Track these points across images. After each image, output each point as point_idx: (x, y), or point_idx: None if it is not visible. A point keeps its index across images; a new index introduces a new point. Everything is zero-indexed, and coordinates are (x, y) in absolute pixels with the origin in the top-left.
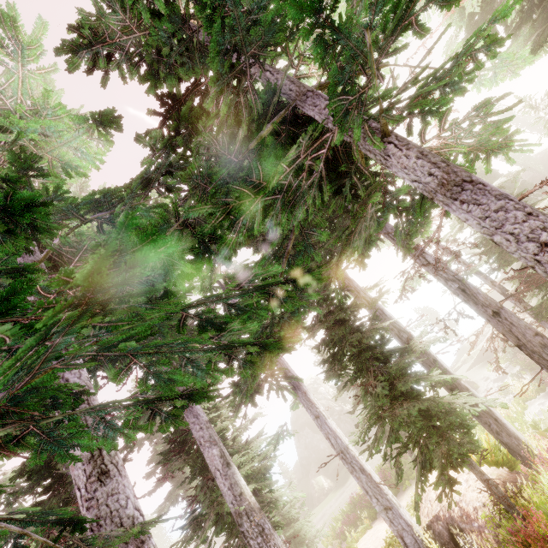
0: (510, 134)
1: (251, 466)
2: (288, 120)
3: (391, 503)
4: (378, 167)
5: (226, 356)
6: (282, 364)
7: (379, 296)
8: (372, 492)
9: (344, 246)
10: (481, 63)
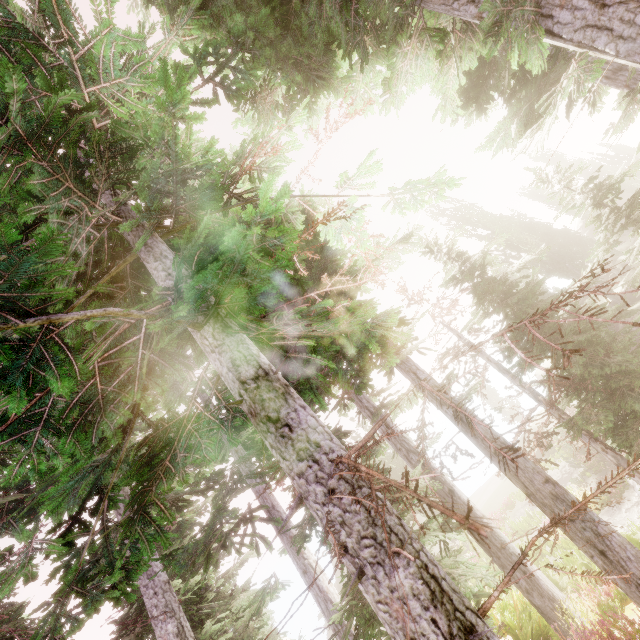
0: (377, 315)
1: (234, 630)
2: (128, 275)
3: None
4: (361, 259)
5: (197, 489)
6: (266, 498)
7: (381, 409)
8: None
9: (151, 481)
10: (284, 253)
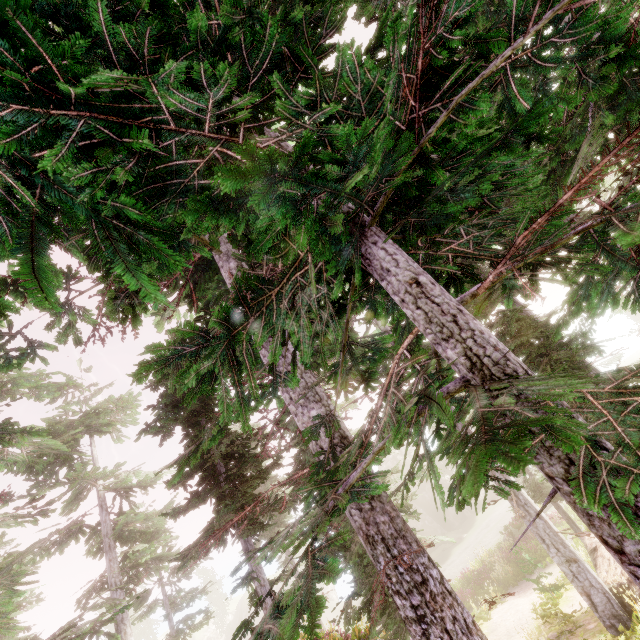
0: None
1: None
2: None
3: (575, 555)
4: None
5: None
6: None
7: None
8: (550, 541)
9: None
10: None
